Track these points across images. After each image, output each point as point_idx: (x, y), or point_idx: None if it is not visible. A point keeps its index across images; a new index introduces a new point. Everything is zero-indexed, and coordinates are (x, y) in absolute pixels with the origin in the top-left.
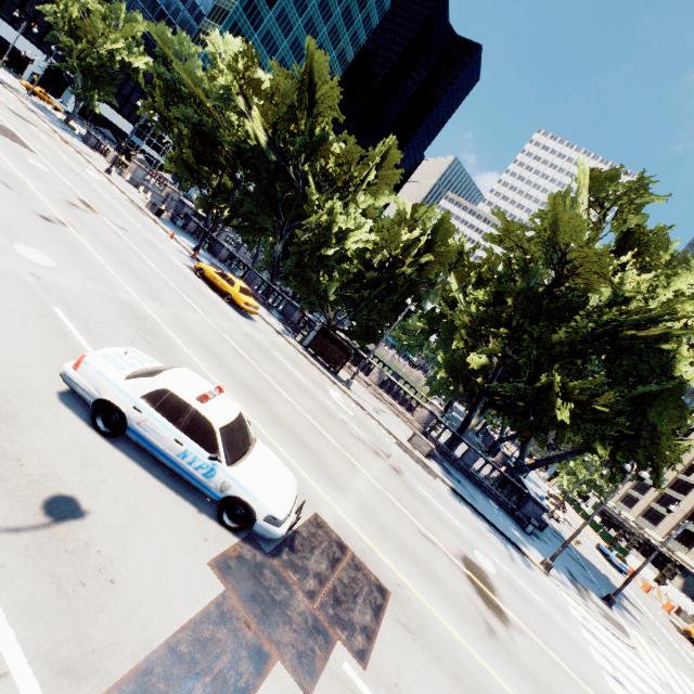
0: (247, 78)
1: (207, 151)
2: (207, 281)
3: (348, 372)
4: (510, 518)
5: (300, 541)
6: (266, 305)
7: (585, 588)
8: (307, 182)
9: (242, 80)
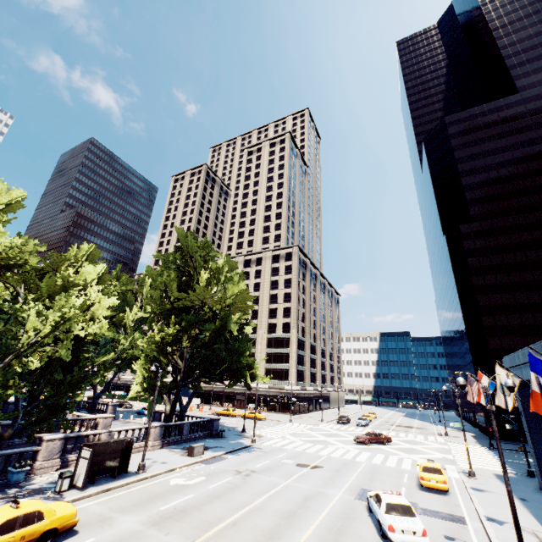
0: None
1: None
2: None
3: None
4: (216, 439)
5: None
6: None
7: (243, 435)
8: None
9: None
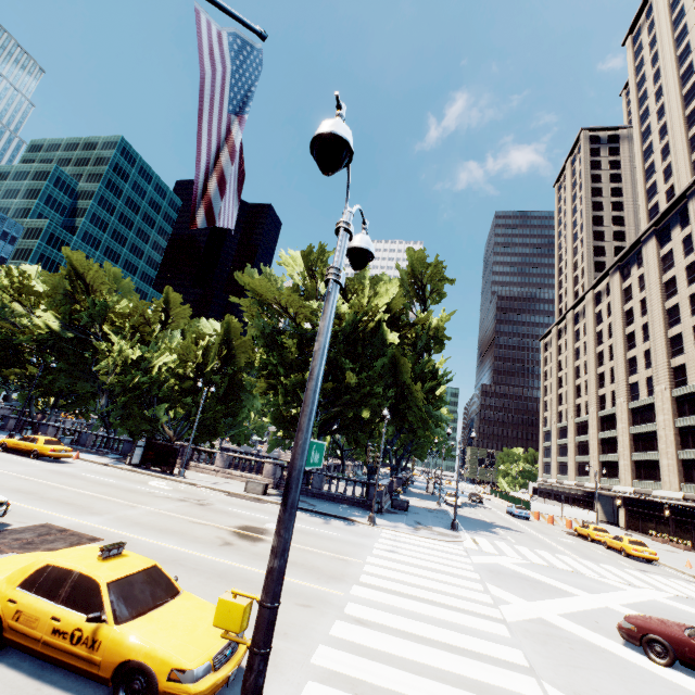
0: (16, 289)
1: (6, 354)
2: (14, 452)
3: (197, 470)
4: (361, 509)
5: (11, 531)
6: (101, 453)
7: (430, 526)
8: (111, 341)
9: (11, 292)
